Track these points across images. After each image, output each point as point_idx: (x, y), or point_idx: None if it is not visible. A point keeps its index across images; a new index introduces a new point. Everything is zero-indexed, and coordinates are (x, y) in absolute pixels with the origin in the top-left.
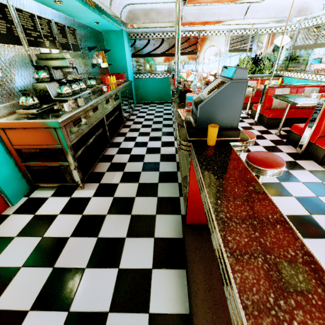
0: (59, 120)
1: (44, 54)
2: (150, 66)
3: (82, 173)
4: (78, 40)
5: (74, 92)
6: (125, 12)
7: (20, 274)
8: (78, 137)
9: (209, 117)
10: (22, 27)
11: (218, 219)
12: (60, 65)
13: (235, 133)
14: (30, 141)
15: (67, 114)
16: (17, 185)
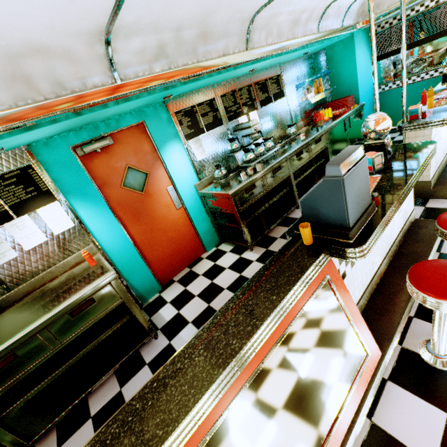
0: (230, 192)
1: (237, 126)
2: (409, 64)
3: (255, 236)
4: (282, 85)
5: (259, 155)
6: (353, 11)
7: (194, 300)
8: (249, 204)
9: (312, 212)
10: (224, 108)
11: (226, 305)
12: (247, 134)
13: (344, 235)
14: (216, 206)
15: (240, 184)
16: (211, 237)
